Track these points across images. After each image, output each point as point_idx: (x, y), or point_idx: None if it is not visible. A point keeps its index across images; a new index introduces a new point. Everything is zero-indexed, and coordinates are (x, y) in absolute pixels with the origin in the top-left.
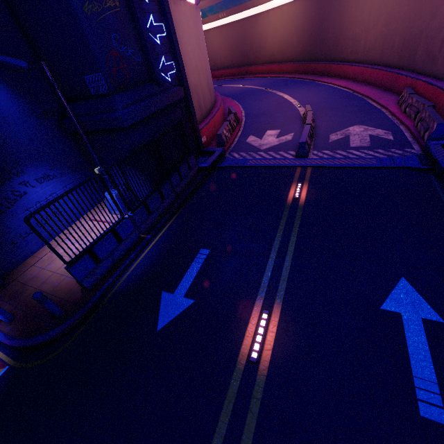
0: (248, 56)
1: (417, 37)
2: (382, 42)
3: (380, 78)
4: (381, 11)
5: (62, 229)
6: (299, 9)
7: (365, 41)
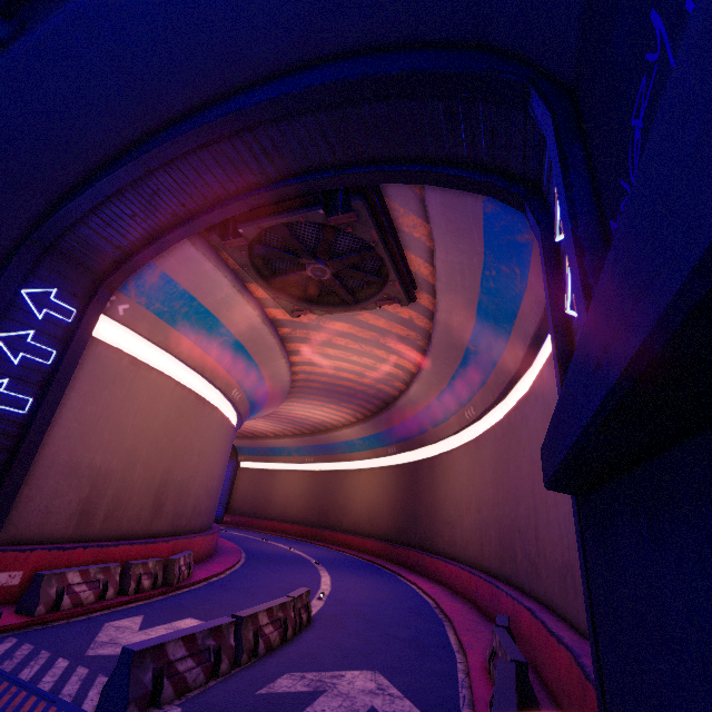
0: (327, 515)
1: (512, 530)
2: (479, 533)
3: (480, 591)
4: (470, 491)
5: None
6: (392, 475)
7: (462, 529)
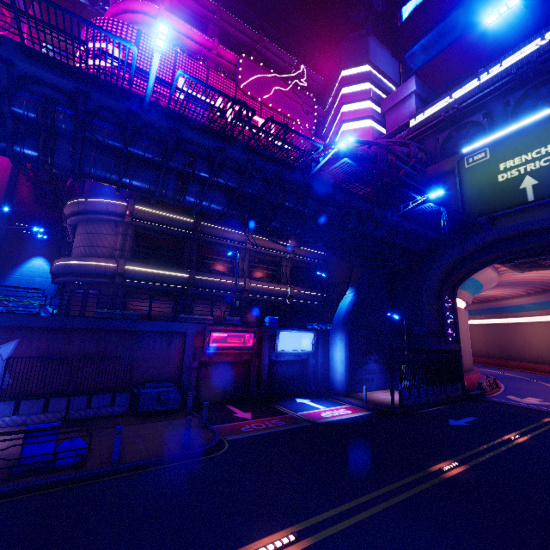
0: (508, 351)
1: None
2: None
3: None
4: None
5: (370, 389)
6: None
7: None
